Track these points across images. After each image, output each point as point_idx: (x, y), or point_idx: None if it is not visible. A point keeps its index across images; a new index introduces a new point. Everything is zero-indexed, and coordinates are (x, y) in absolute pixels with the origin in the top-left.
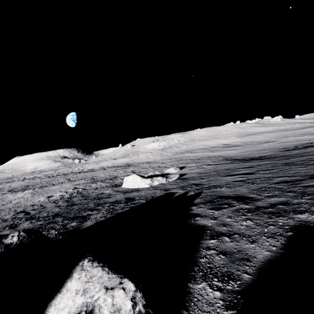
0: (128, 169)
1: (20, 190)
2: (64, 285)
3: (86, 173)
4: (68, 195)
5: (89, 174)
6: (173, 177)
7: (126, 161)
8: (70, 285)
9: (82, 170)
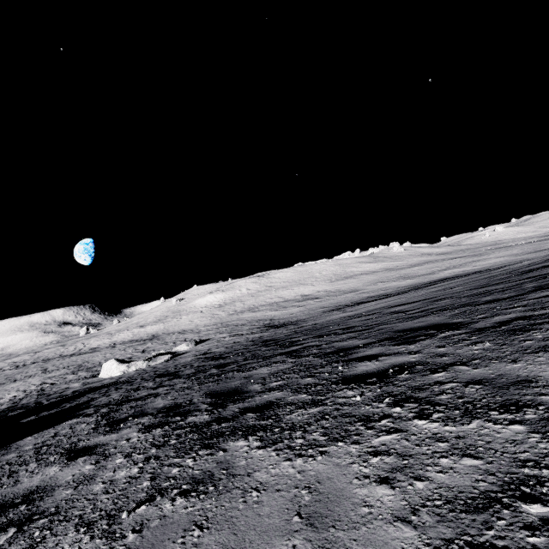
0: (144, 346)
1: None
2: None
3: (80, 356)
4: (24, 394)
5: (82, 359)
6: (160, 360)
7: (157, 330)
8: None
9: (79, 351)
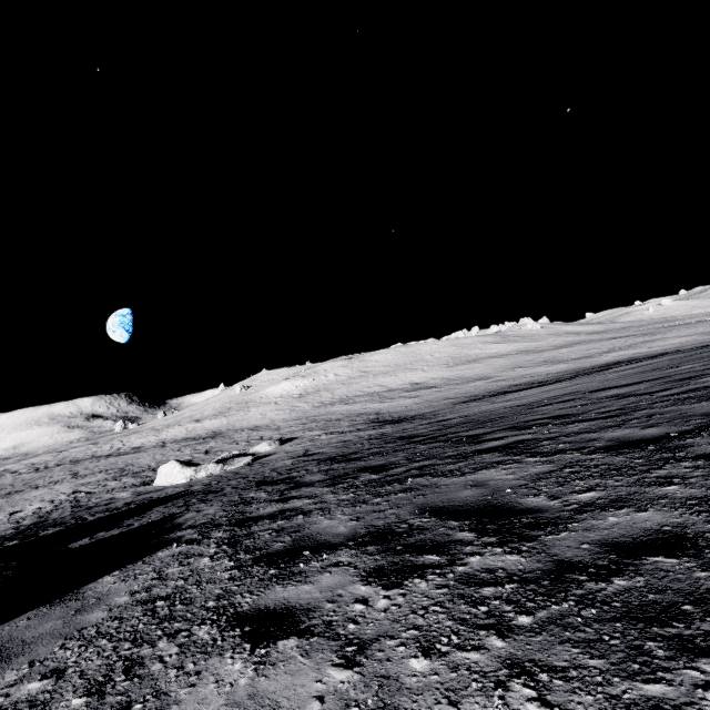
0: (205, 445)
1: None
2: None
3: (120, 457)
4: (52, 506)
5: (123, 460)
6: (239, 463)
7: (218, 426)
8: None
9: (117, 451)
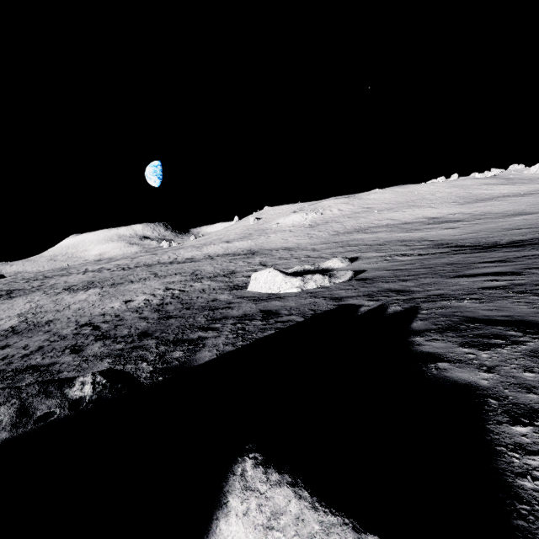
0: (253, 259)
1: (81, 288)
2: (213, 528)
3: (182, 264)
4: (157, 299)
5: (187, 267)
6: (343, 276)
7: (248, 246)
8: (227, 530)
9: (175, 260)
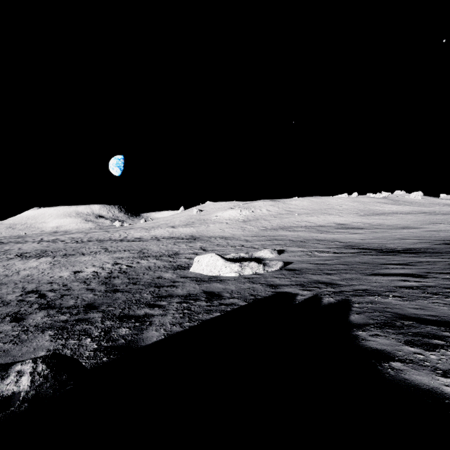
0: (195, 244)
1: (34, 256)
2: None
3: (131, 242)
4: (105, 272)
5: (136, 245)
6: (275, 266)
7: (191, 232)
8: None
9: (125, 238)
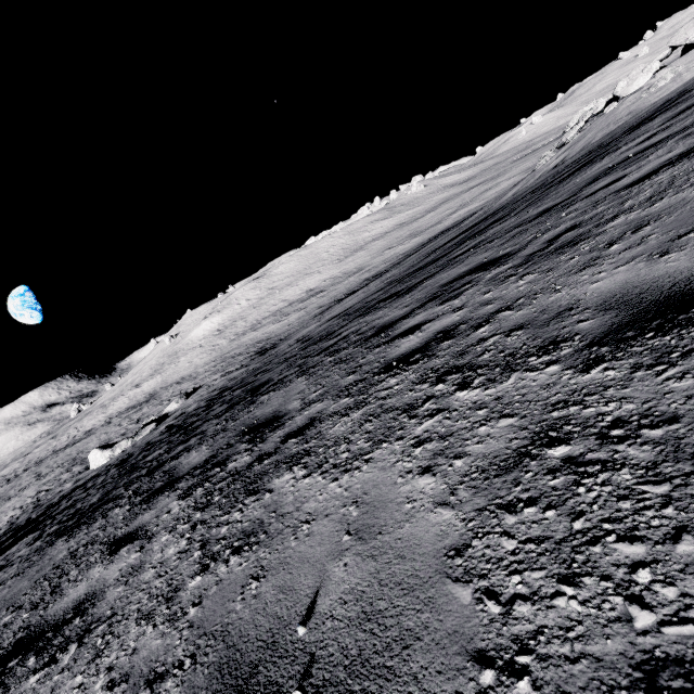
0: (139, 413)
1: None
2: None
3: (75, 446)
4: (21, 511)
5: (76, 449)
6: (145, 432)
7: (154, 386)
8: None
9: (73, 440)
